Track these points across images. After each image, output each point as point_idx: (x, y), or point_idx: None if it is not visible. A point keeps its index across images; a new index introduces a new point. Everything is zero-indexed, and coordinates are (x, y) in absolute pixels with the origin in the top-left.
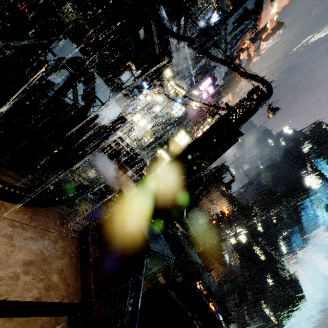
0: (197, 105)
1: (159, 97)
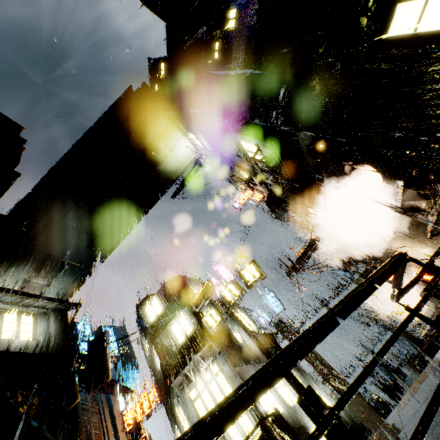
0: None
1: (206, 312)
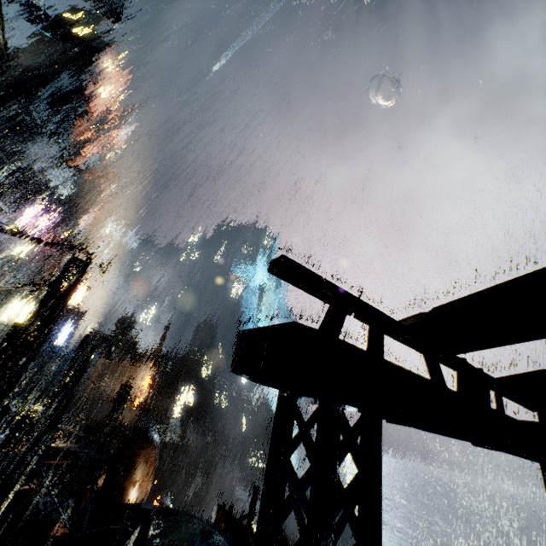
0: (24, 250)
1: None
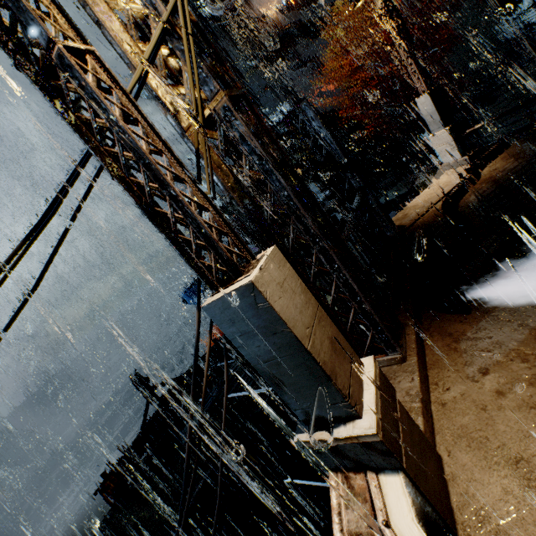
0: None
1: None
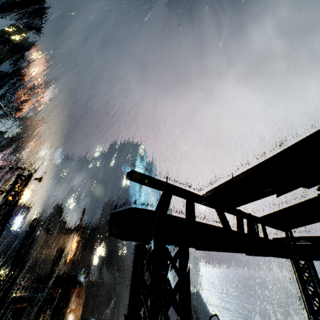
0: None
1: None
